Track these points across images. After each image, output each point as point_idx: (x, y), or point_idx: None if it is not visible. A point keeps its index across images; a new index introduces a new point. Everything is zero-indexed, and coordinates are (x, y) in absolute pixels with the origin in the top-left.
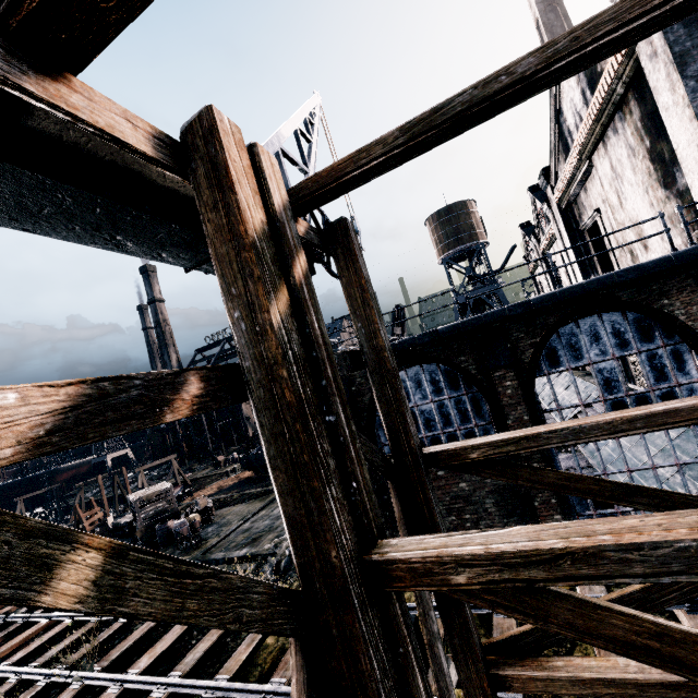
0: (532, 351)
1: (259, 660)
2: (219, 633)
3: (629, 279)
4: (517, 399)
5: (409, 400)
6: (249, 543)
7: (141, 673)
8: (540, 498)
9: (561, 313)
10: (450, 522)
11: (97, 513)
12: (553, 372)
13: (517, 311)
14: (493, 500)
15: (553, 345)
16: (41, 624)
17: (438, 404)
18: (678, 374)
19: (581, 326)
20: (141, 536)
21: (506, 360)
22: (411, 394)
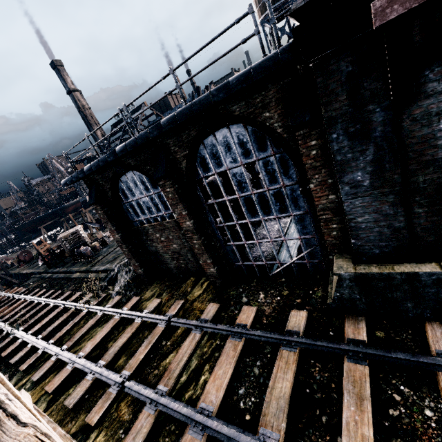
0: (185, 162)
1: (72, 332)
2: (66, 316)
3: (221, 99)
4: (176, 201)
5: (134, 195)
6: (111, 261)
7: (32, 333)
8: (202, 260)
9: (197, 128)
10: (175, 264)
11: (46, 245)
12: (206, 176)
13: (154, 133)
14: (191, 254)
15: (202, 154)
16: (21, 301)
17: (150, 197)
18: (284, 178)
19: (218, 138)
20: (69, 255)
21: (162, 173)
22: (134, 191)
